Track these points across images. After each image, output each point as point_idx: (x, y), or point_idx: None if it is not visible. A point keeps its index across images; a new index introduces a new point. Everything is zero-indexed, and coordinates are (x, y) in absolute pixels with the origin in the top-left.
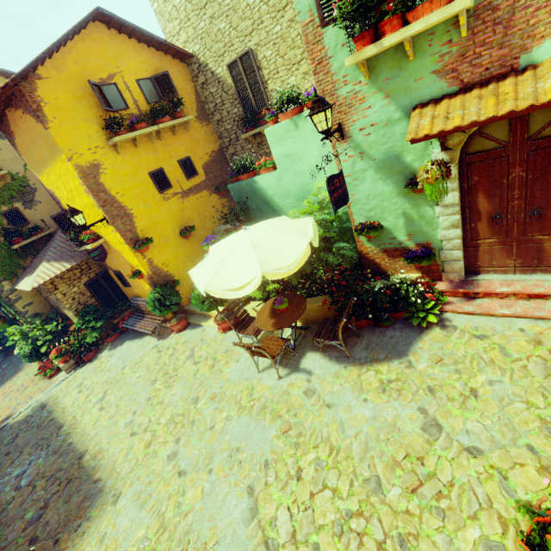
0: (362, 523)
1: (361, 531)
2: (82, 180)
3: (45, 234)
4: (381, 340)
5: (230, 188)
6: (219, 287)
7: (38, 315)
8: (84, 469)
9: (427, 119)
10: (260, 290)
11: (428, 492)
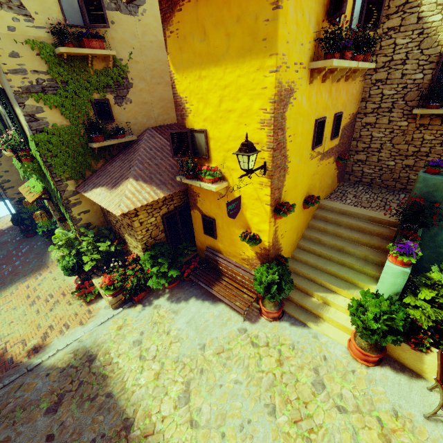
0: None
1: None
2: (273, 105)
3: (127, 140)
4: None
5: (421, 178)
6: None
7: (89, 225)
8: None
9: None
10: None
11: None
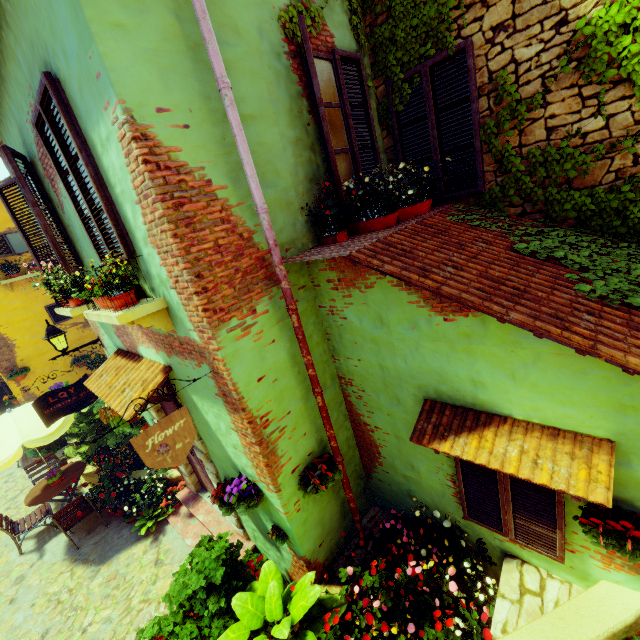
0: None
1: None
2: None
3: None
4: (113, 537)
5: None
6: None
7: None
8: None
9: (101, 369)
10: (77, 449)
11: None
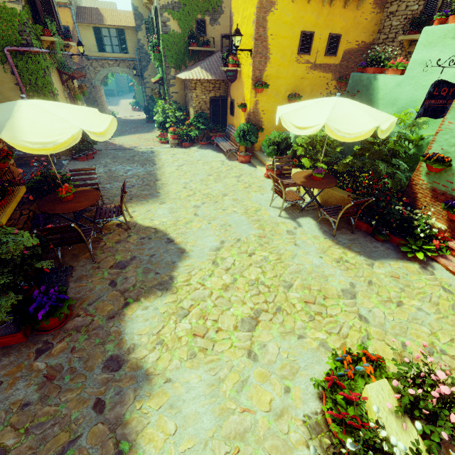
0: (266, 290)
1: (262, 291)
2: (257, 10)
3: (209, 50)
4: (366, 243)
5: (351, 76)
6: (290, 120)
7: (176, 103)
8: (155, 185)
9: None
10: (311, 162)
11: (314, 308)
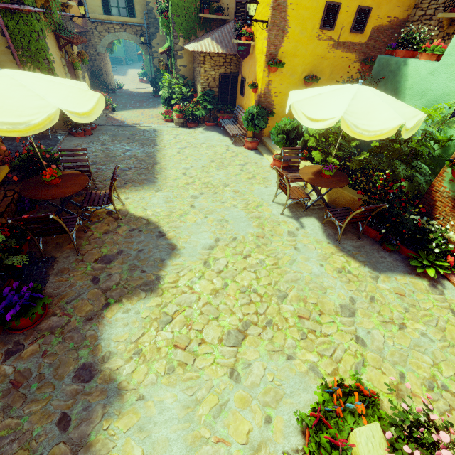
0: (258, 299)
1: (253, 300)
2: None
3: (222, 18)
4: (372, 252)
5: (377, 59)
6: (302, 110)
7: (183, 78)
8: (154, 169)
9: None
10: (322, 156)
11: (308, 324)
